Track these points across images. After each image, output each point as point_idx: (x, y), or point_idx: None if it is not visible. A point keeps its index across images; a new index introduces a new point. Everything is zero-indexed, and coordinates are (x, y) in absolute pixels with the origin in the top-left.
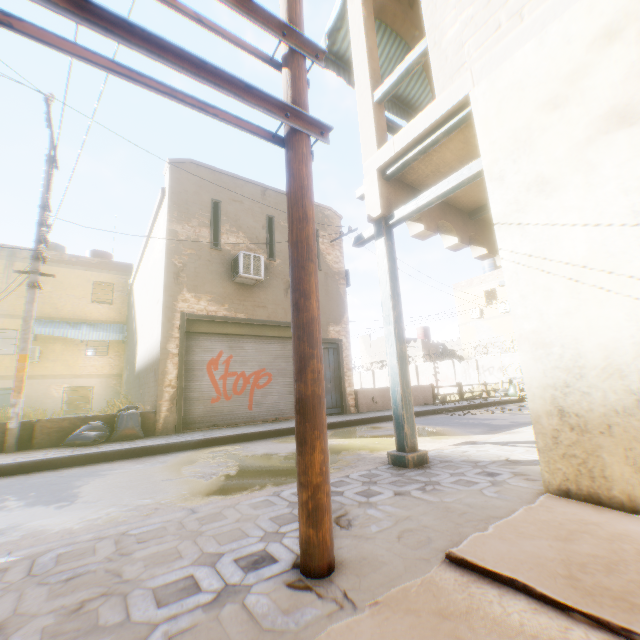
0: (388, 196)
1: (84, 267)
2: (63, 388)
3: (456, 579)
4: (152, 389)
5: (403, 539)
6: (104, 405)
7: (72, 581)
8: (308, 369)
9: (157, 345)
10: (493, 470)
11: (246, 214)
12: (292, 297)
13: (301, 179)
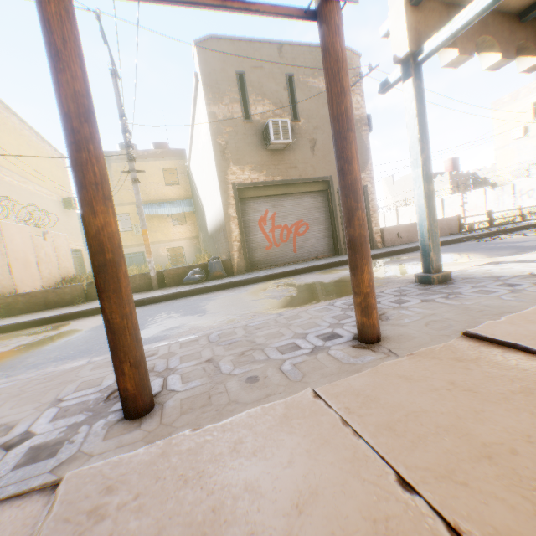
0: (416, 27)
1: (153, 158)
2: (165, 249)
3: (469, 345)
4: (224, 244)
5: (429, 326)
6: (192, 258)
7: (232, 345)
8: (355, 218)
9: (221, 212)
10: (513, 282)
11: (267, 80)
12: (337, 164)
13: (336, 53)
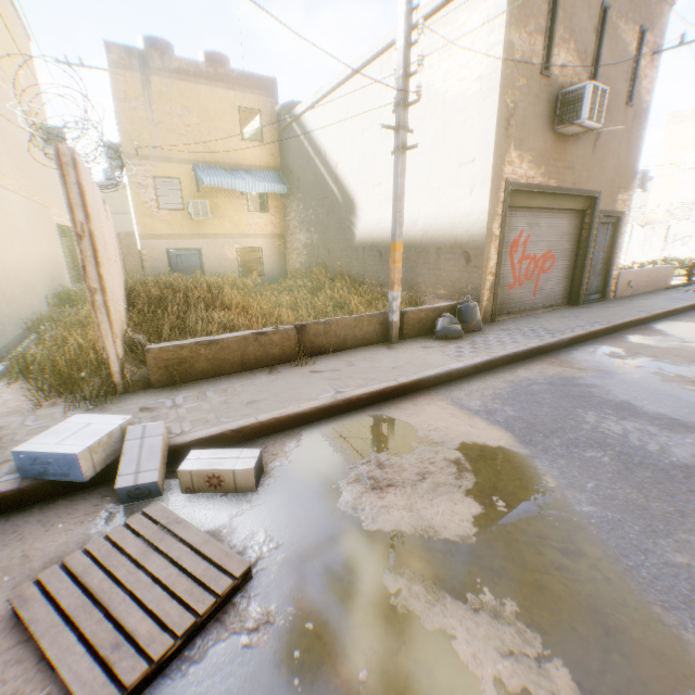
0: None
1: (223, 85)
2: (234, 249)
3: None
4: (455, 274)
5: None
6: (272, 268)
7: None
8: None
9: (474, 224)
10: None
11: (581, 5)
12: None
13: None
